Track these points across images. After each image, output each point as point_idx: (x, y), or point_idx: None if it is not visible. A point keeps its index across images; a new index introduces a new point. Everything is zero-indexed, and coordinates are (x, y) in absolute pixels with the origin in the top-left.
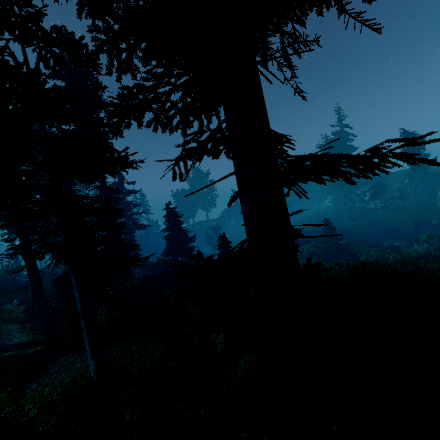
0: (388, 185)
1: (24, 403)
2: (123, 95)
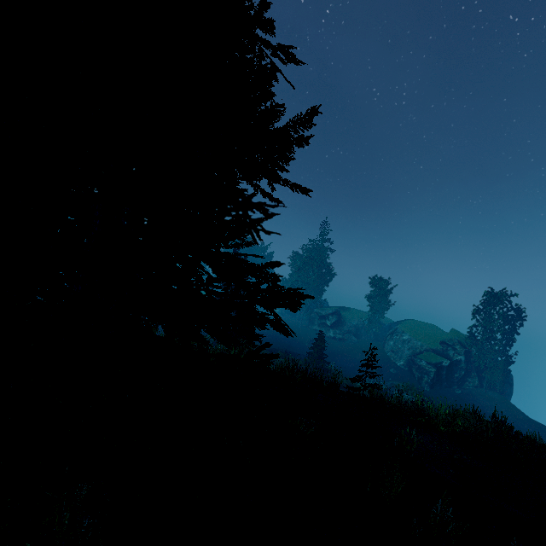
0: (348, 319)
1: None
2: None
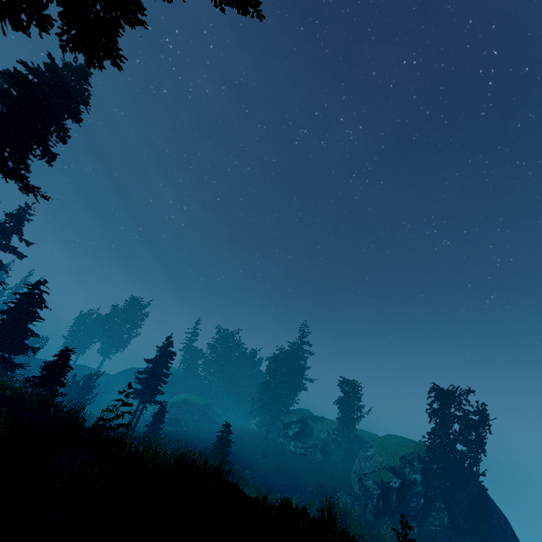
0: (316, 429)
1: None
2: None
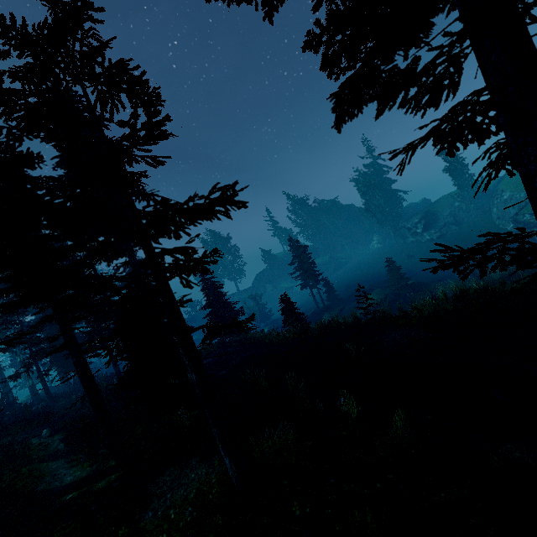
0: (438, 213)
1: (154, 534)
2: (405, 69)
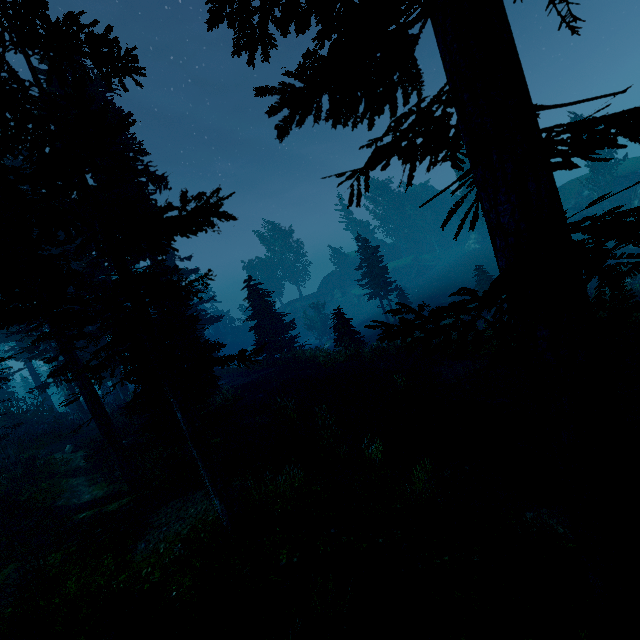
0: None
1: (138, 567)
2: (302, 70)
